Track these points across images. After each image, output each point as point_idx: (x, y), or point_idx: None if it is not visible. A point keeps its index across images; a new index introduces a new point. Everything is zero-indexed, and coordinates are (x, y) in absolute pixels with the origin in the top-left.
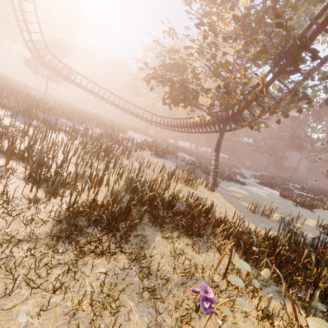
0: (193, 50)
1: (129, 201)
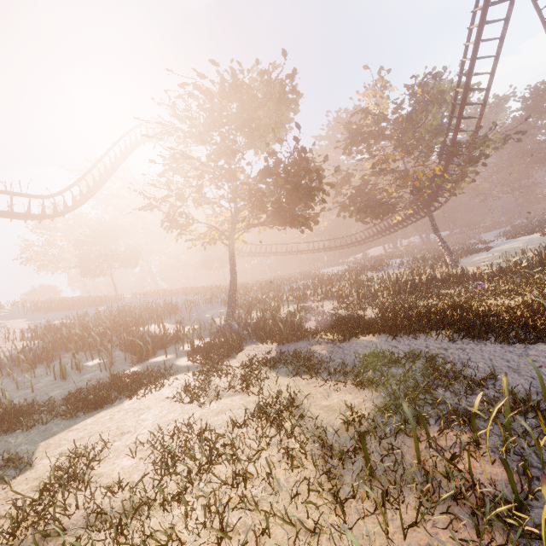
0: (365, 173)
1: (414, 280)
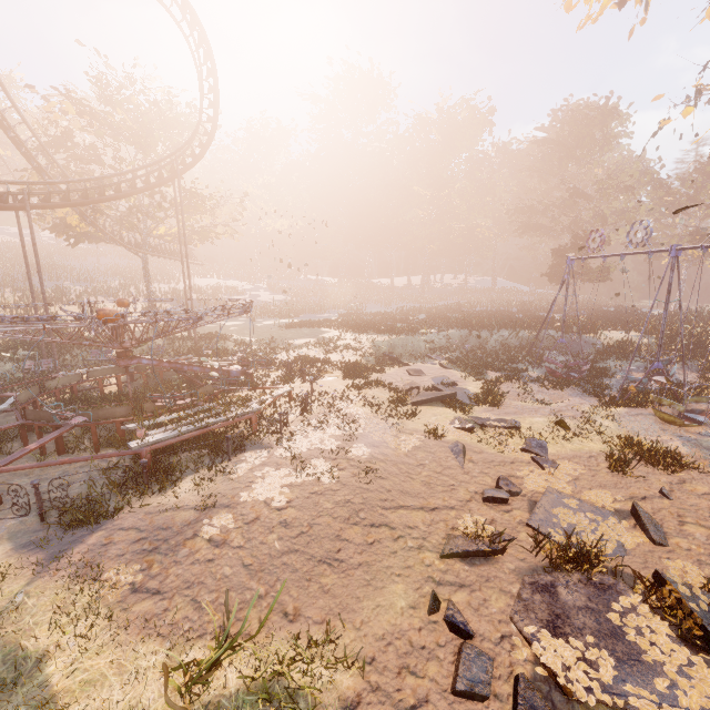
0: None
1: None
